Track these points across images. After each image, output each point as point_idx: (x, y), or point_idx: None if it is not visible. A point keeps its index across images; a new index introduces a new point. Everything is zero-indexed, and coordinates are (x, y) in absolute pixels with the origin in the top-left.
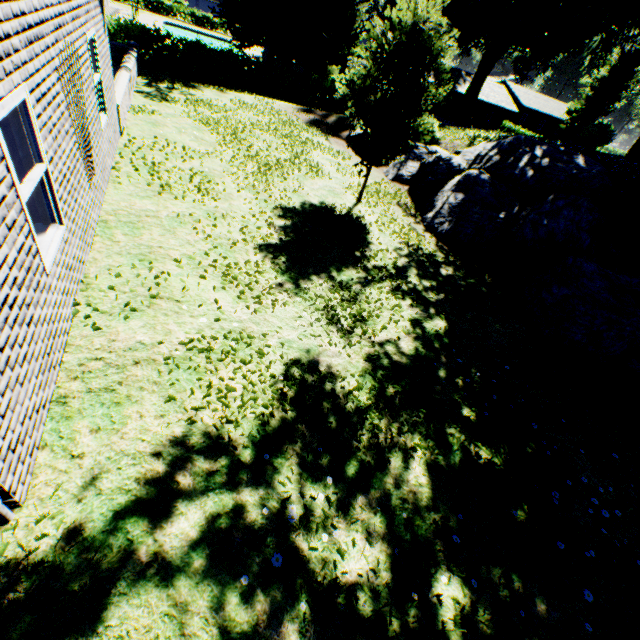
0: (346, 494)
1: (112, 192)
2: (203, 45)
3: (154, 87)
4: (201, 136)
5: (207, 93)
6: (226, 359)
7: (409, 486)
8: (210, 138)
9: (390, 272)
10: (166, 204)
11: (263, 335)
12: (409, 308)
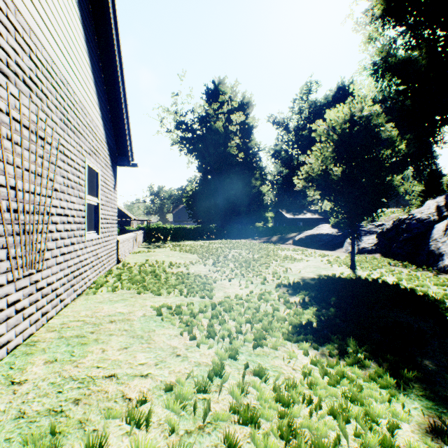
0: None
1: (78, 303)
2: (183, 228)
3: (152, 244)
4: (185, 256)
5: (187, 242)
6: None
7: None
8: (192, 256)
9: None
10: (144, 302)
11: None
12: None
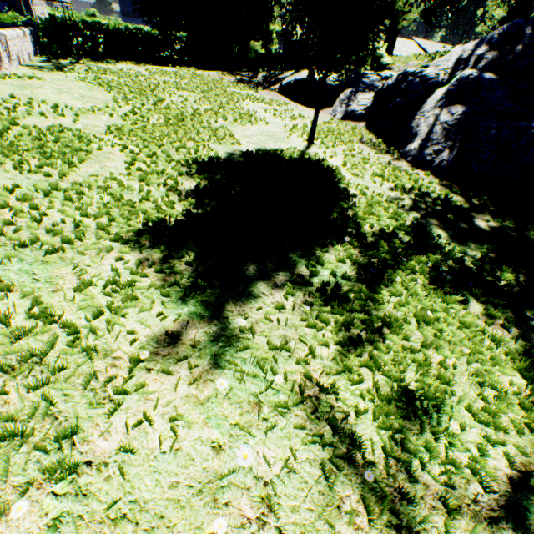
0: None
1: None
2: (123, 34)
3: (52, 62)
4: (91, 95)
5: (120, 66)
6: None
7: None
8: (105, 96)
9: (405, 242)
10: None
11: None
12: (488, 324)
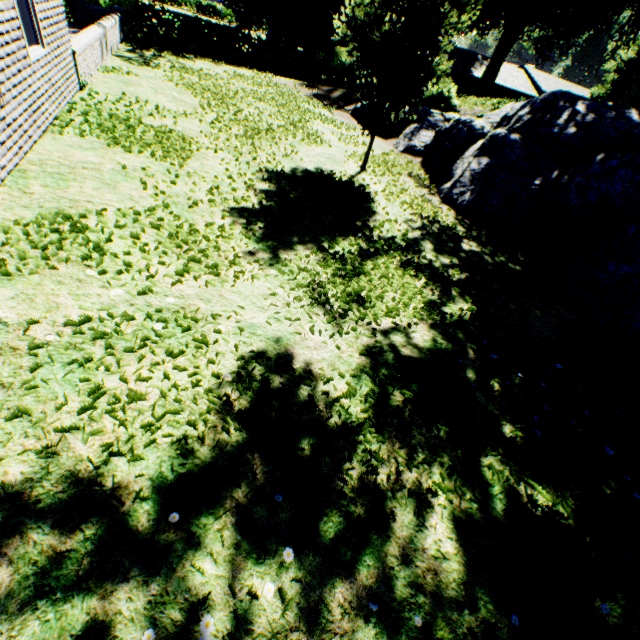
0: (317, 581)
1: (47, 142)
2: (201, 21)
3: (138, 54)
4: (181, 98)
5: (199, 64)
6: (142, 349)
7: (426, 560)
8: (192, 101)
9: (399, 245)
10: (115, 157)
11: (213, 316)
12: (423, 288)
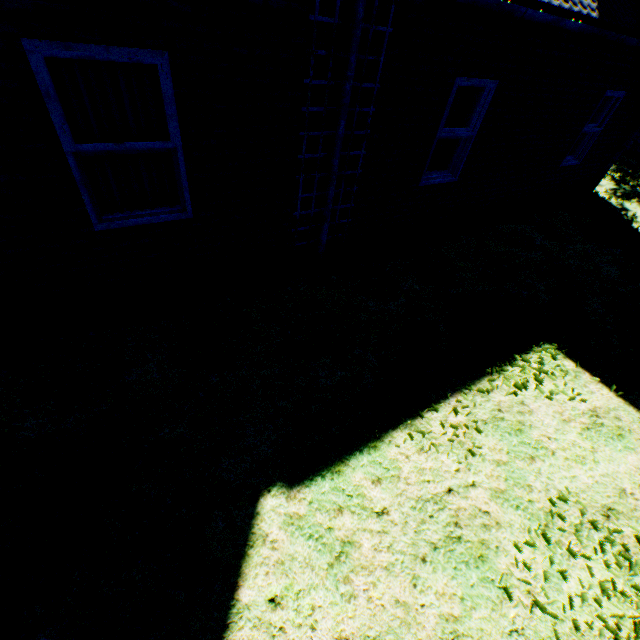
0: None
1: None
2: None
3: None
4: None
5: None
6: None
7: None
8: None
9: None
10: None
11: None
12: None
